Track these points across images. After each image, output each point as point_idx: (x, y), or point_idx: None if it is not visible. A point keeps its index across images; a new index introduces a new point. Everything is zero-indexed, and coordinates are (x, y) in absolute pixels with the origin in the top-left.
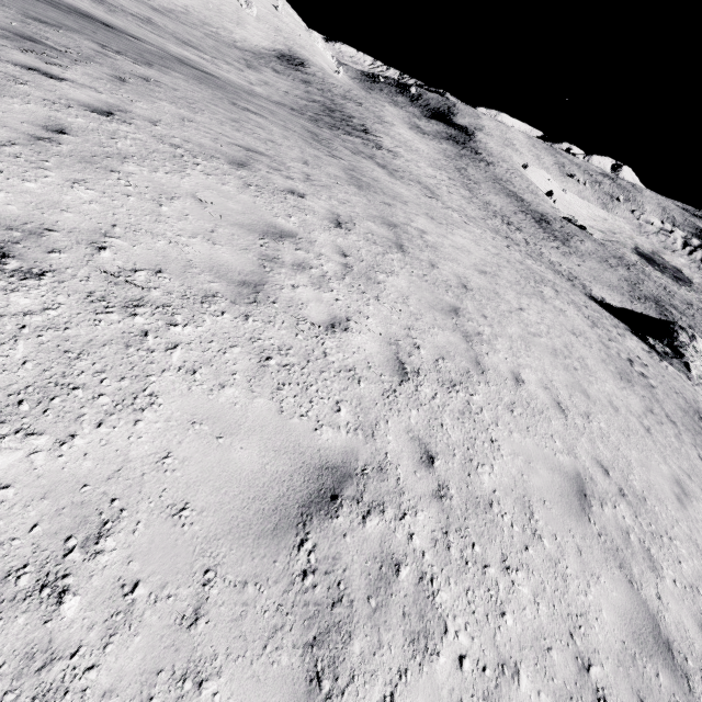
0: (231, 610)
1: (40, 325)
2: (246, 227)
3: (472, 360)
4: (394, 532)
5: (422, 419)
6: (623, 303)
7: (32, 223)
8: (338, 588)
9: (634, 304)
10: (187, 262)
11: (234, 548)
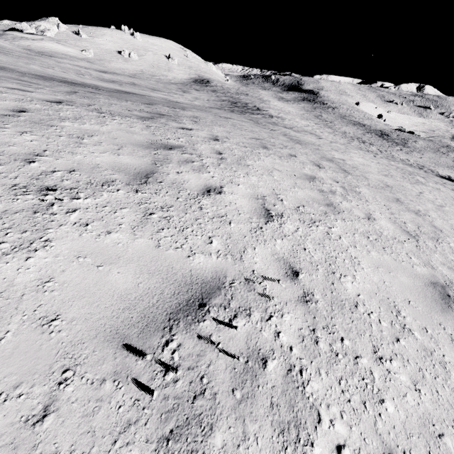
0: None
1: (303, 235)
2: (301, 178)
3: (430, 225)
4: None
5: (442, 258)
6: None
7: (258, 195)
8: None
9: None
10: (305, 200)
11: (438, 316)
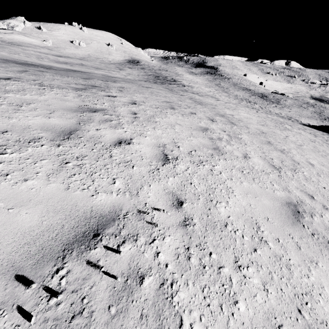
0: (305, 245)
1: (191, 173)
2: (196, 130)
3: (291, 160)
4: (324, 221)
5: (297, 184)
6: (318, 123)
7: (160, 144)
8: (325, 238)
9: (324, 122)
10: (197, 146)
11: (289, 228)
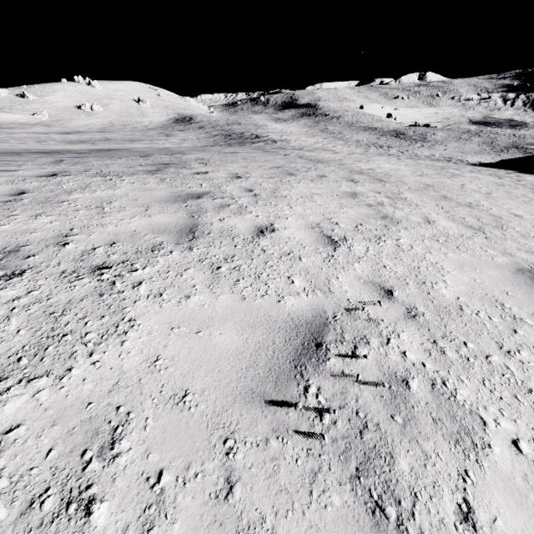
0: None
1: (375, 253)
2: (343, 197)
3: (488, 215)
4: None
5: (515, 244)
6: (494, 158)
7: (311, 224)
8: None
9: (502, 156)
10: (359, 218)
11: None
